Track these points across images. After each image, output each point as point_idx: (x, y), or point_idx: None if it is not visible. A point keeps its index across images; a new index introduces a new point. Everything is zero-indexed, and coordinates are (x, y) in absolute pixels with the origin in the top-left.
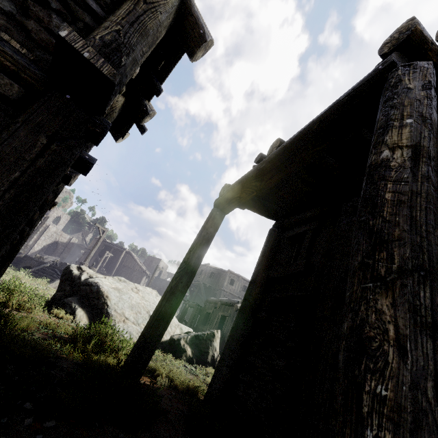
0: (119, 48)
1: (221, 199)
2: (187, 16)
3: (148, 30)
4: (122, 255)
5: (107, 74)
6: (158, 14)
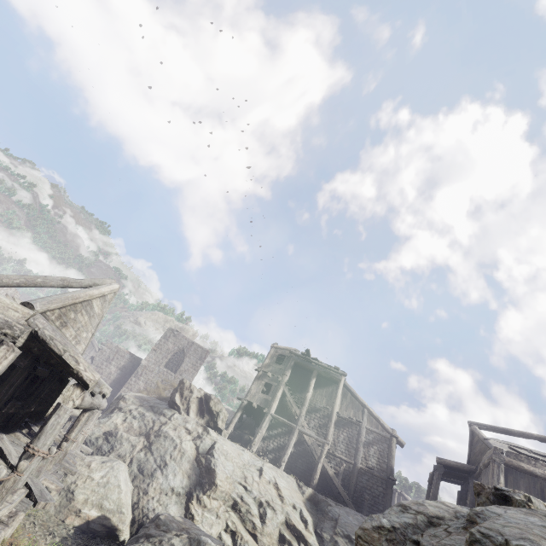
0: (392, 466)
1: (428, 481)
2: (398, 442)
3: (394, 456)
4: (395, 498)
5: (395, 480)
6: (394, 450)
